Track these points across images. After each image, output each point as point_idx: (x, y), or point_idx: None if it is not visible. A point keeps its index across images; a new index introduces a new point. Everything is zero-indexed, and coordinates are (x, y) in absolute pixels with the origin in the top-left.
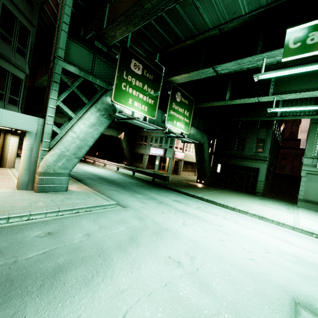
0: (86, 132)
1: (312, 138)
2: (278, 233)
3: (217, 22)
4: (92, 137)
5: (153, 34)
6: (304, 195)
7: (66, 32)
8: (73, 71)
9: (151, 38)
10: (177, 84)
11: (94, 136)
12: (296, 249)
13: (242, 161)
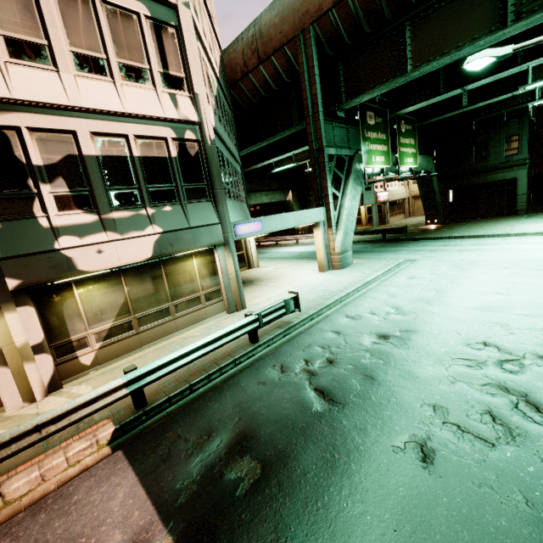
0: (352, 206)
1: None
2: None
3: None
4: (356, 209)
5: None
6: None
7: (323, 119)
8: (333, 152)
9: None
10: None
11: (356, 207)
12: None
13: (488, 176)
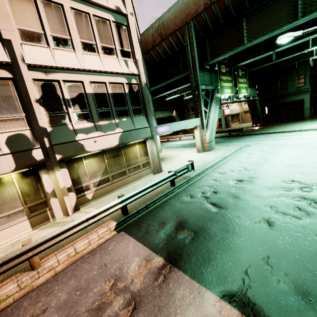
0: (214, 117)
1: None
2: None
3: None
4: (216, 118)
5: None
6: None
7: (198, 70)
8: (204, 88)
9: None
10: None
11: (216, 117)
12: None
13: (287, 98)
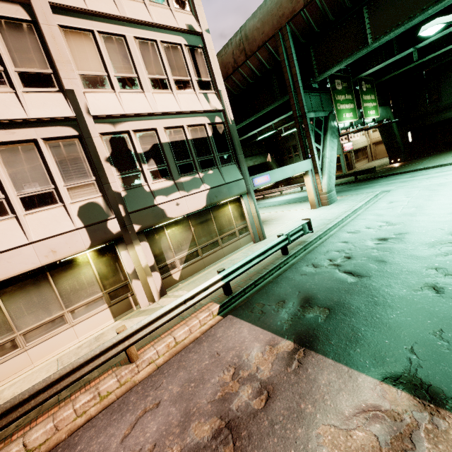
0: (331, 155)
1: None
2: None
3: None
4: (334, 157)
5: None
6: None
7: (303, 92)
8: (312, 116)
9: None
10: None
11: (335, 156)
12: None
13: (443, 115)
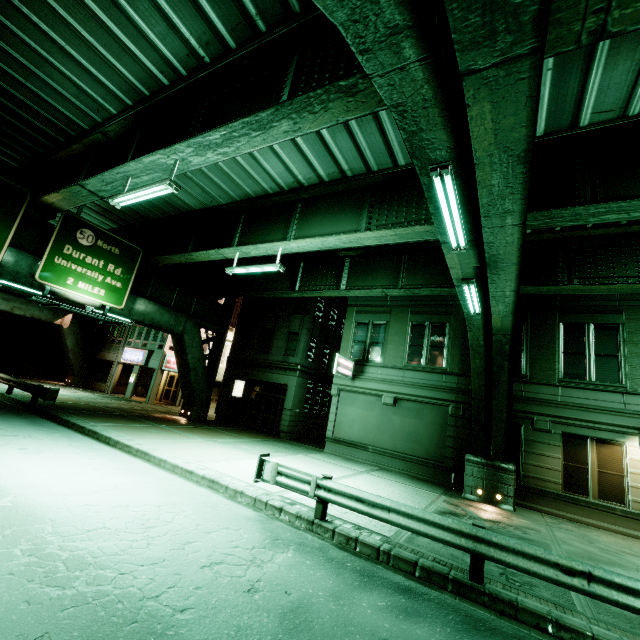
0: None
1: (348, 330)
2: (93, 469)
3: (88, 120)
4: None
5: (5, 124)
6: (336, 429)
7: None
8: None
9: (8, 131)
10: (129, 223)
11: None
12: (40, 482)
13: (266, 373)
